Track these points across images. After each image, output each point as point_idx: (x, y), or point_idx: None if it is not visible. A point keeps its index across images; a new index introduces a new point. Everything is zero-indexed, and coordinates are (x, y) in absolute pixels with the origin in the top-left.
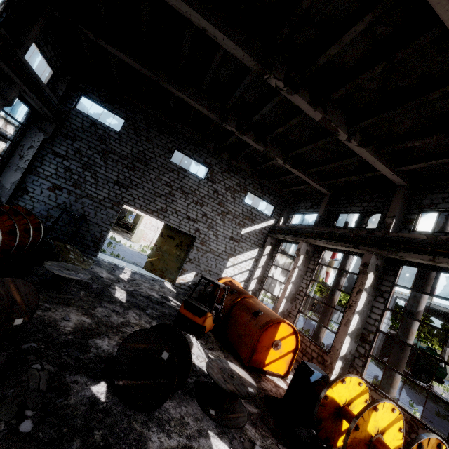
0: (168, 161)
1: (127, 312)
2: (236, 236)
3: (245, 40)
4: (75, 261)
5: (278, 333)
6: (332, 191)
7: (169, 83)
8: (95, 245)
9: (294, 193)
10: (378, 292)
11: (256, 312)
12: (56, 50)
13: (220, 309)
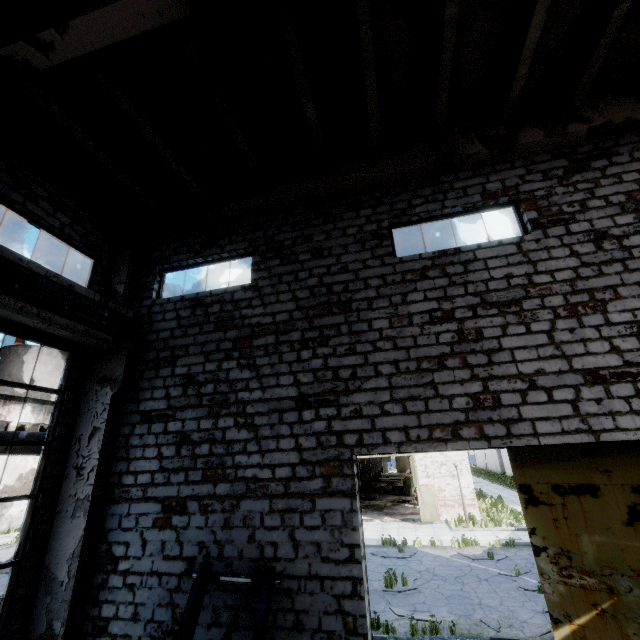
0: (391, 263)
1: None
2: None
3: None
4: None
5: None
6: None
7: None
8: None
9: None
10: None
11: None
12: (71, 211)
13: None
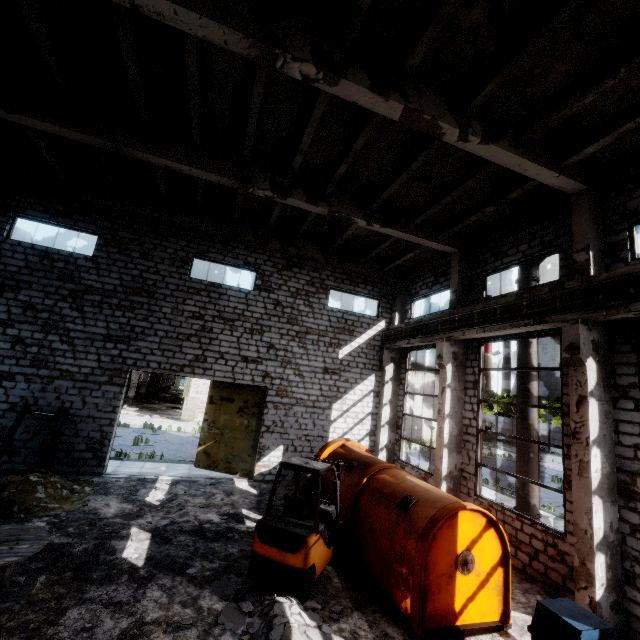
0: (185, 279)
1: (142, 593)
2: (332, 365)
3: (218, 5)
4: (48, 502)
5: (459, 537)
6: (461, 246)
7: (136, 147)
8: (96, 455)
9: (401, 271)
10: (615, 390)
11: (403, 501)
12: None
13: (336, 513)
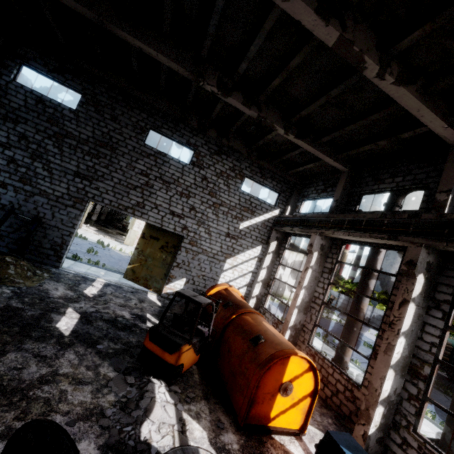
0: (141, 144)
1: (62, 353)
2: (233, 232)
3: None
4: (16, 277)
5: (287, 372)
6: (351, 167)
7: (117, 24)
8: (56, 254)
9: (301, 176)
10: (432, 301)
11: (255, 338)
12: None
13: (208, 333)
